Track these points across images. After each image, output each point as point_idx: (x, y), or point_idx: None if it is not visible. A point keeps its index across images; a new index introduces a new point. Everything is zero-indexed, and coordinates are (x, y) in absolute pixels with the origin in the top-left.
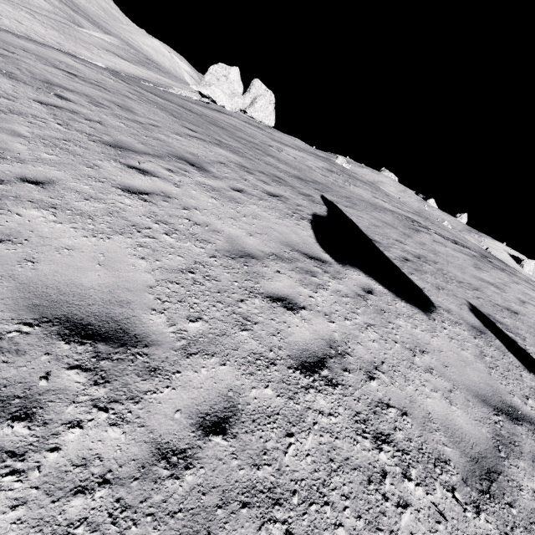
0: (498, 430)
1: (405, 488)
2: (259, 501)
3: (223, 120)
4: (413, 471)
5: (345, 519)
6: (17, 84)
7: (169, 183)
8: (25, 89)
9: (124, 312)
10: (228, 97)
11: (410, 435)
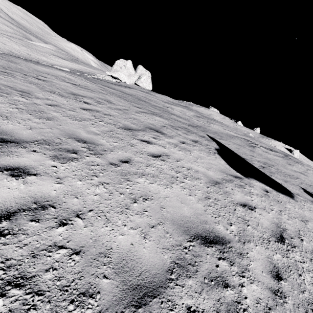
0: None
1: None
2: None
3: (140, 95)
4: None
5: None
6: (67, 100)
7: (160, 146)
8: (72, 102)
9: (209, 226)
10: (127, 77)
11: None
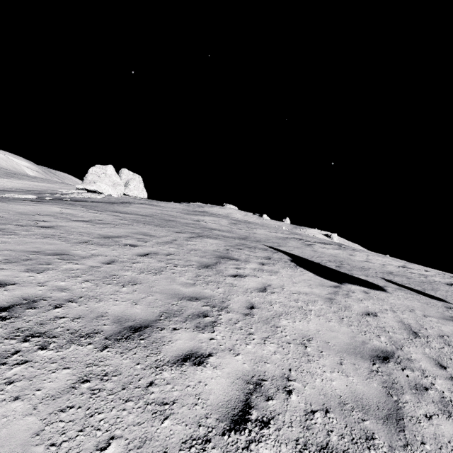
0: None
1: None
2: None
3: (158, 213)
4: None
5: None
6: (111, 248)
7: (253, 277)
8: (119, 250)
9: (370, 345)
10: (112, 187)
11: None
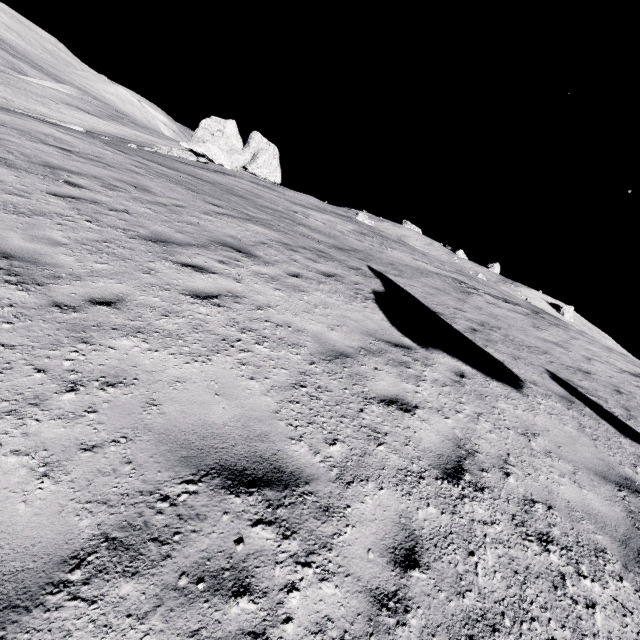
0: (628, 506)
1: (584, 587)
2: (480, 632)
3: (237, 186)
4: (583, 568)
5: (554, 632)
6: (20, 174)
7: (229, 279)
8: (31, 180)
9: (267, 447)
10: (227, 154)
11: (563, 529)
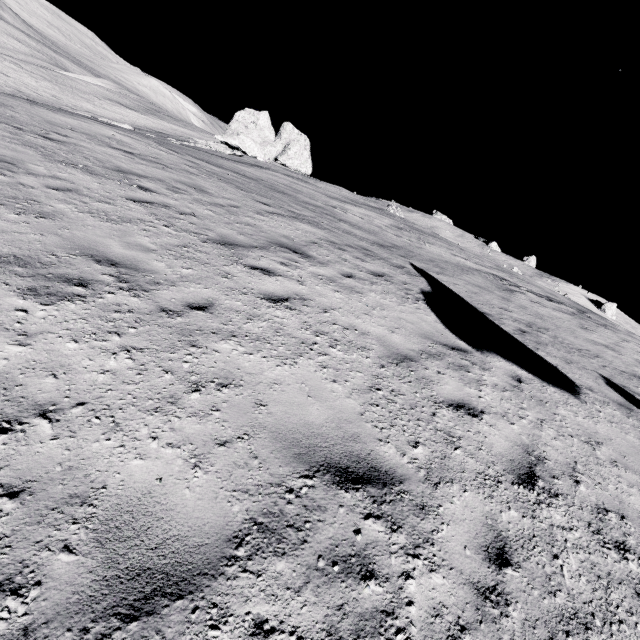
0: None
1: None
2: (575, 628)
3: (277, 182)
4: None
5: None
6: (101, 181)
7: (293, 281)
8: (111, 186)
9: (361, 447)
10: (260, 146)
11: (638, 539)
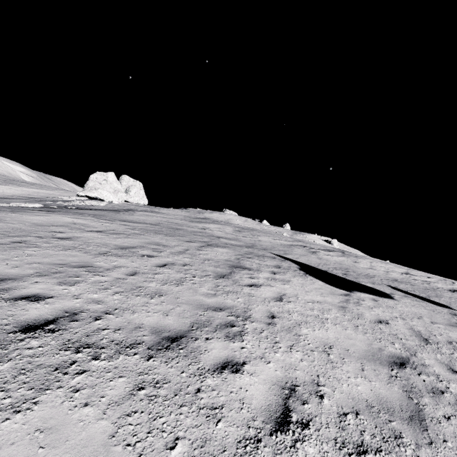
0: None
1: None
2: None
3: (164, 221)
4: None
5: None
6: (130, 259)
7: (268, 286)
8: (138, 261)
9: (386, 352)
10: (113, 194)
11: None
